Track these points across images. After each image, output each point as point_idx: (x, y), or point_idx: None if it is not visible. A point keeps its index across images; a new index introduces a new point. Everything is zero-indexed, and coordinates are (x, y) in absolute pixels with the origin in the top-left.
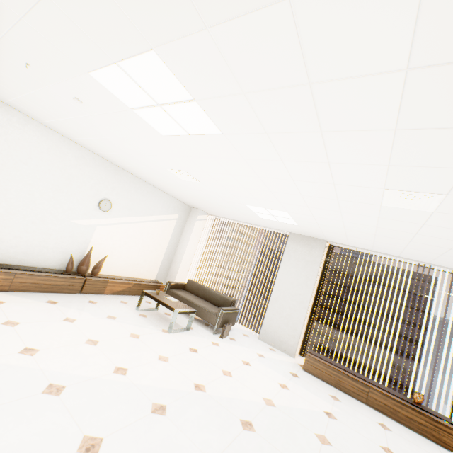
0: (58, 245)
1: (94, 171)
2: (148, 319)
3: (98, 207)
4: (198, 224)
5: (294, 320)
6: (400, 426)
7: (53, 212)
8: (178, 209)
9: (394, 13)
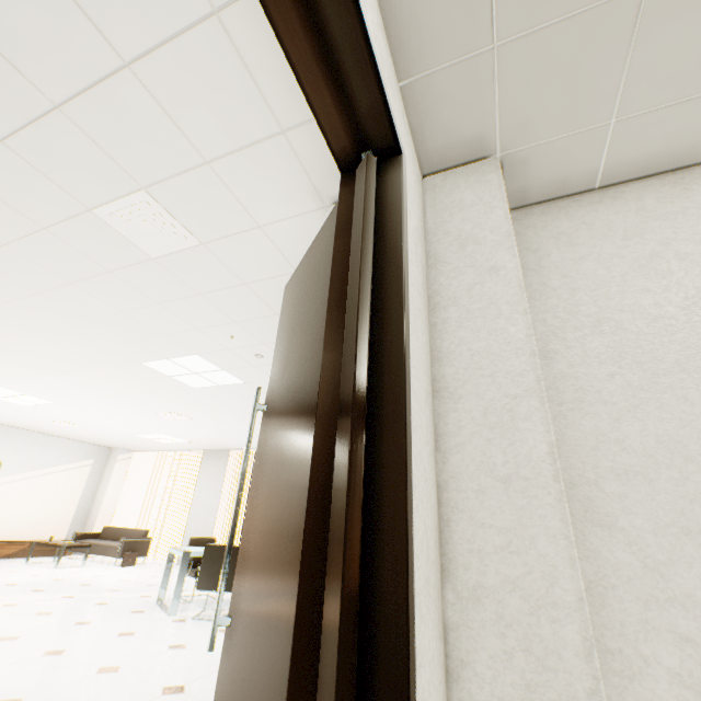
0: None
1: None
2: (37, 565)
3: None
4: (121, 465)
5: (207, 531)
6: None
7: None
8: (94, 454)
9: (59, 381)
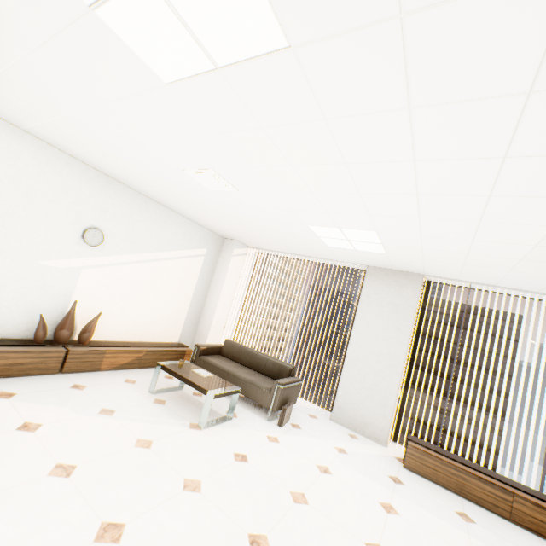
0: (18, 302)
1: (71, 184)
2: (167, 407)
3: (81, 239)
4: (235, 261)
5: (383, 391)
6: None
7: (4, 249)
8: (206, 241)
9: None
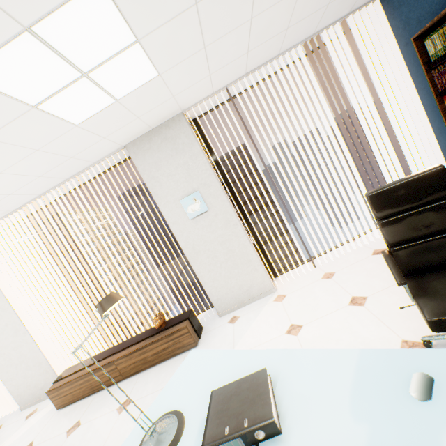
0: None
1: None
2: None
3: None
4: None
5: (30, 355)
6: (154, 371)
7: None
8: None
9: None
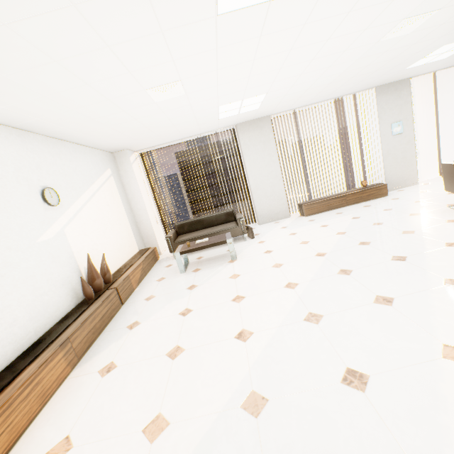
0: (52, 282)
1: None
2: (206, 268)
3: (45, 204)
4: (135, 168)
5: (278, 193)
6: (367, 202)
7: (9, 245)
8: (106, 162)
9: None
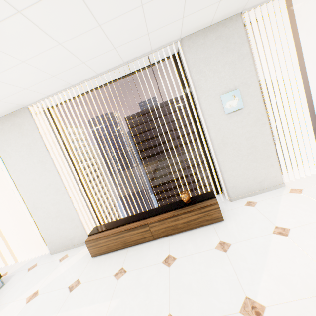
0: None
1: None
2: None
3: None
4: None
5: (65, 212)
6: (184, 236)
7: None
8: None
9: None
